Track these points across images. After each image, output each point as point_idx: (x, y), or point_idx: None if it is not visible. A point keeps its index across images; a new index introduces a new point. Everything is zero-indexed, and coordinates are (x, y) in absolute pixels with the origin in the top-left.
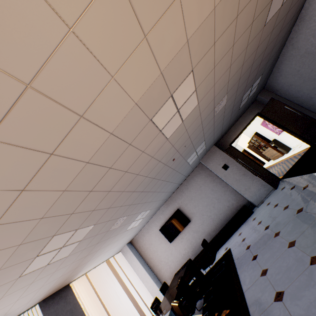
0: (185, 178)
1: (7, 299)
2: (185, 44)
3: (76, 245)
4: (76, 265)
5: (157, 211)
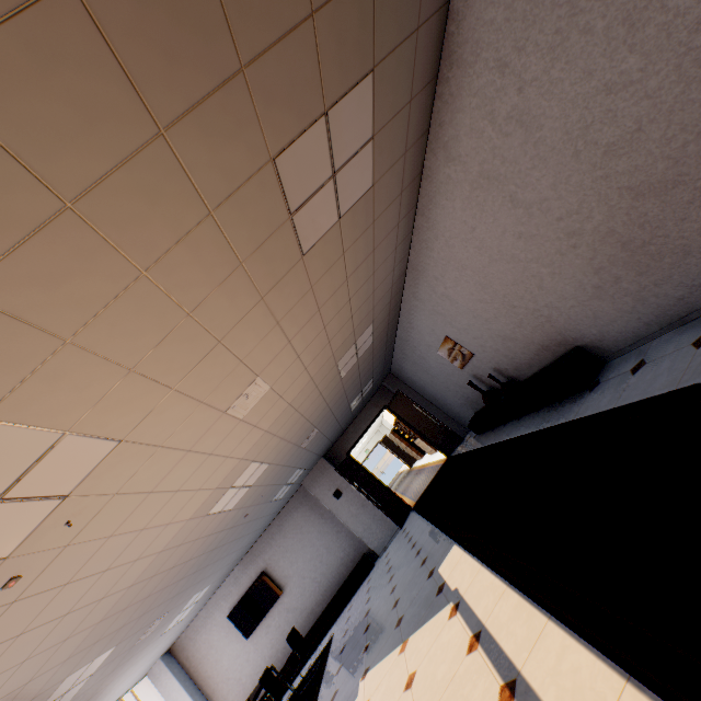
0: (278, 513)
1: None
2: (240, 461)
3: (84, 683)
4: None
5: (225, 579)
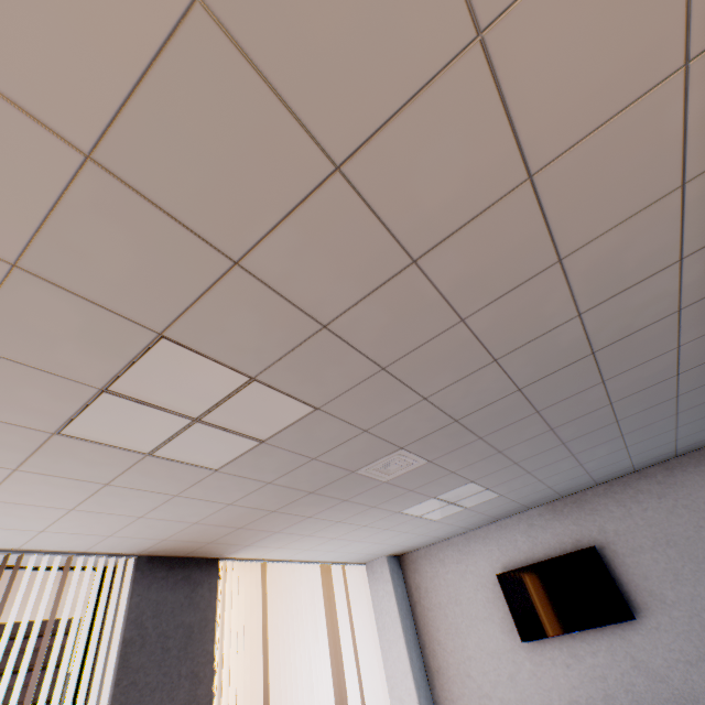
0: (667, 457)
1: (39, 487)
2: None
3: (246, 450)
4: (242, 520)
5: (510, 515)
